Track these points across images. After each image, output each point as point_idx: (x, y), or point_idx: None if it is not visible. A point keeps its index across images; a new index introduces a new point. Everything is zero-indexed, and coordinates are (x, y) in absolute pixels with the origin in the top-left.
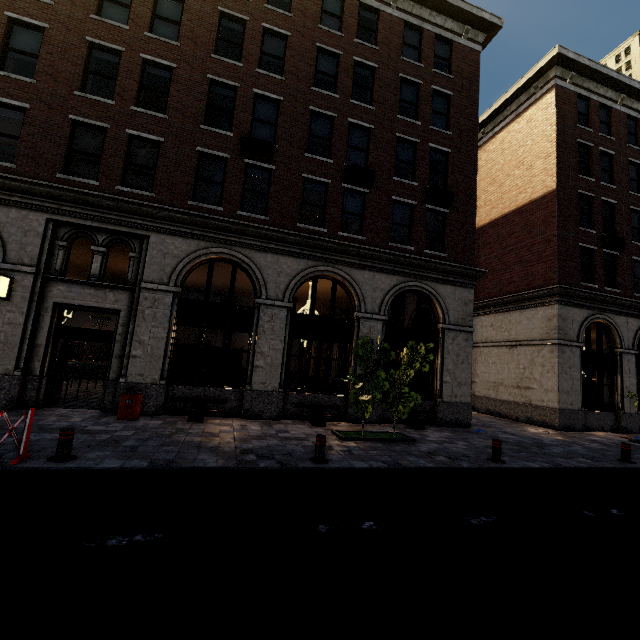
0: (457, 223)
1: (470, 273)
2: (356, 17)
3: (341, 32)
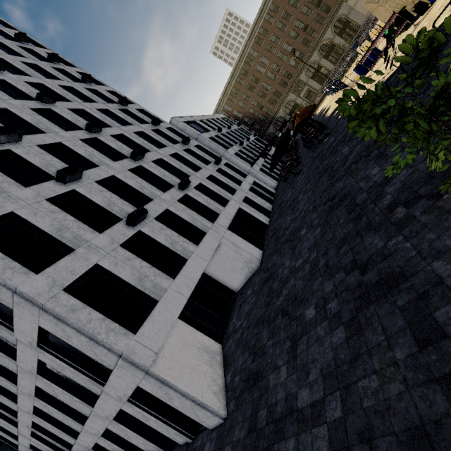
0: (327, 0)
1: (340, 2)
2: (272, 12)
3: (274, 18)
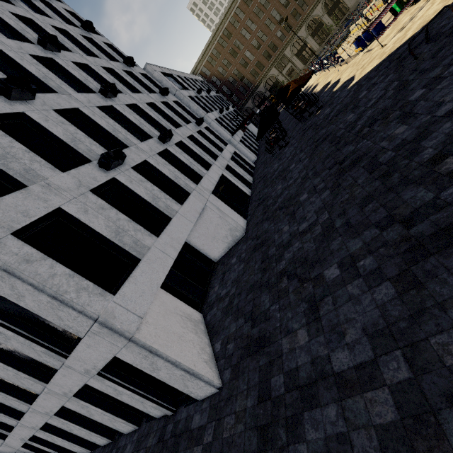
0: None
1: None
2: None
3: None
